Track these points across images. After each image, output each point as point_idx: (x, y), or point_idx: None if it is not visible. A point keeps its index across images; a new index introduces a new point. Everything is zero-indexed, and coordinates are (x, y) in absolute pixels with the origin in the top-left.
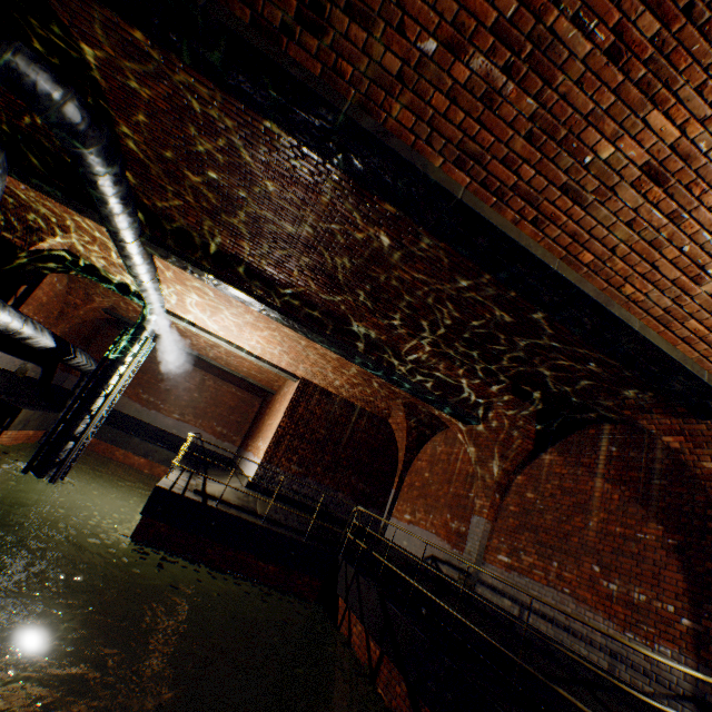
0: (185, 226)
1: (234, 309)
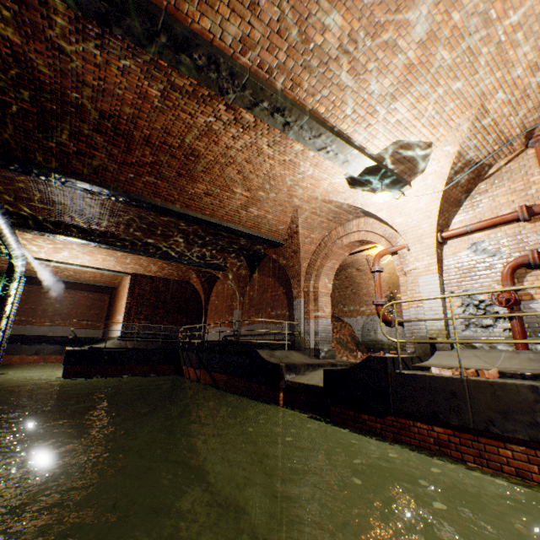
0: (40, 216)
1: (76, 246)
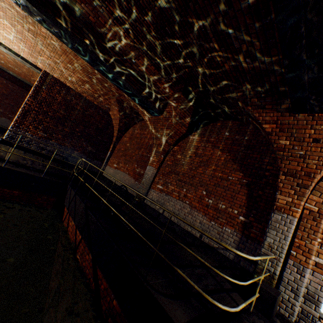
0: None
1: None
